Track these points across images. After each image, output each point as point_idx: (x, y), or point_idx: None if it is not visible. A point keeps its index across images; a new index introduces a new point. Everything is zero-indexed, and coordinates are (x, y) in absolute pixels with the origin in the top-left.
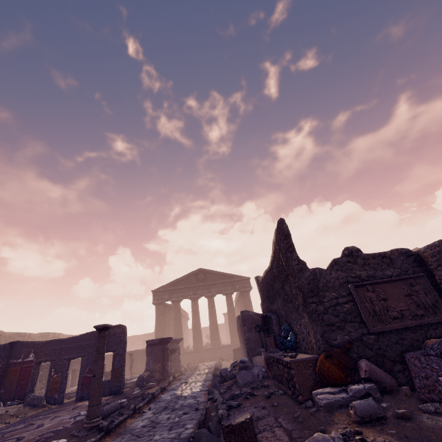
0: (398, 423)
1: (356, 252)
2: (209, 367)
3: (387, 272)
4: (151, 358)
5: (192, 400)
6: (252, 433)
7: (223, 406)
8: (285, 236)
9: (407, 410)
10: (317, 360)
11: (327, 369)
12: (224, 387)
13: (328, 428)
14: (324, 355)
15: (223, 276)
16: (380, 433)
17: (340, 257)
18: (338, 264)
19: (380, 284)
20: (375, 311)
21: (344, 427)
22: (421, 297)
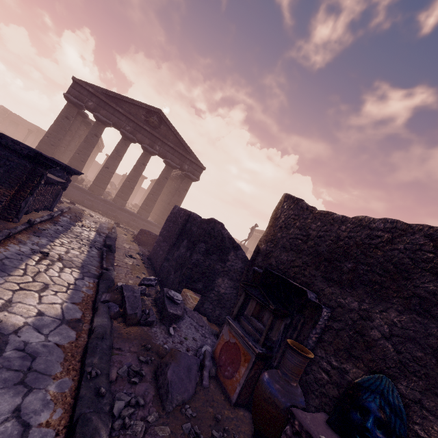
0: None
1: None
2: (98, 227)
3: None
4: None
5: (4, 413)
6: None
7: None
8: None
9: None
10: None
11: None
12: (123, 368)
13: None
14: None
15: (179, 143)
16: None
17: None
18: None
19: None
20: None
21: None
22: None
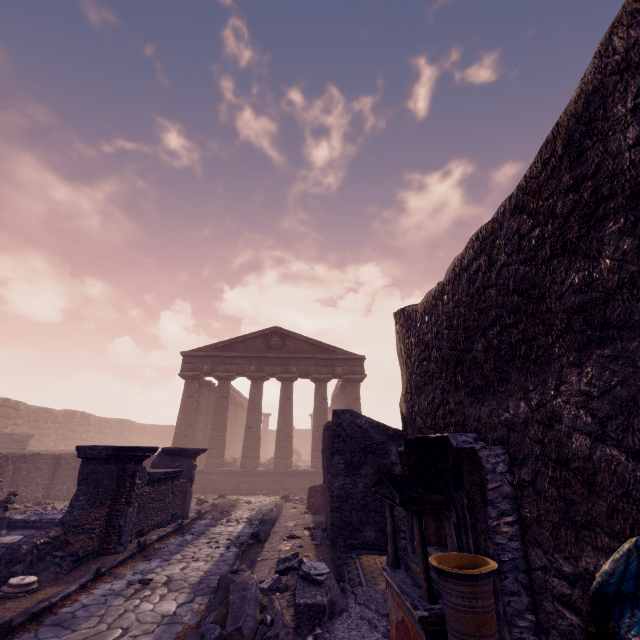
0: None
1: None
2: (254, 513)
3: None
4: (84, 492)
5: None
6: None
7: None
8: None
9: None
10: None
11: None
12: None
13: None
14: None
15: (316, 348)
16: None
17: None
18: None
19: None
20: None
21: None
22: None
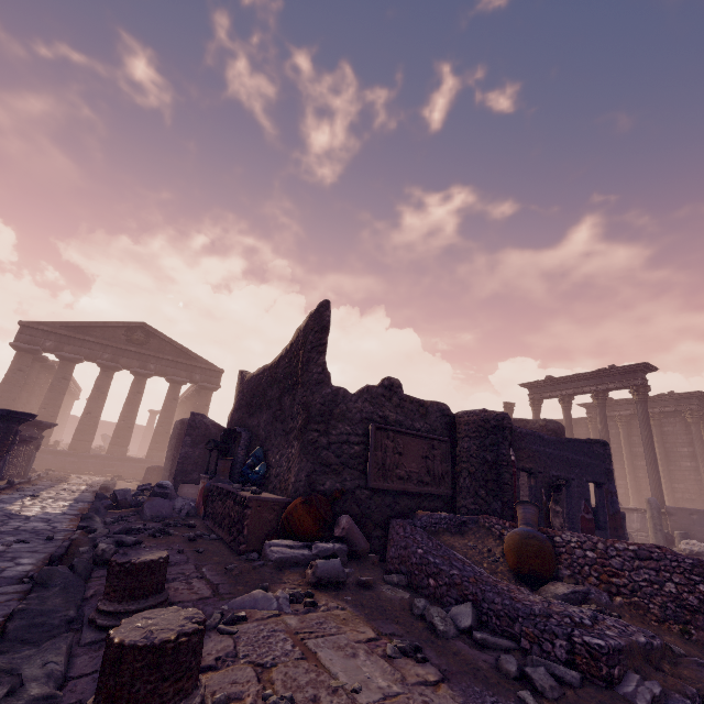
0: (357, 591)
1: (396, 387)
2: (90, 483)
3: (417, 424)
4: None
5: (42, 525)
6: (161, 579)
7: (108, 540)
8: (322, 328)
9: (372, 578)
10: (287, 505)
11: (299, 518)
12: (115, 516)
13: (272, 587)
14: (303, 499)
15: (180, 352)
16: (334, 598)
17: (376, 386)
18: (371, 393)
19: (404, 434)
20: (385, 463)
21: (293, 587)
22: (436, 463)
